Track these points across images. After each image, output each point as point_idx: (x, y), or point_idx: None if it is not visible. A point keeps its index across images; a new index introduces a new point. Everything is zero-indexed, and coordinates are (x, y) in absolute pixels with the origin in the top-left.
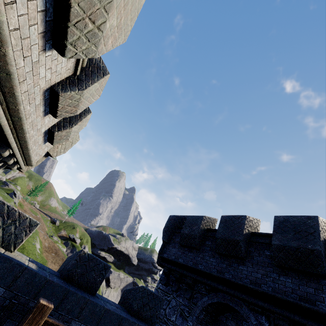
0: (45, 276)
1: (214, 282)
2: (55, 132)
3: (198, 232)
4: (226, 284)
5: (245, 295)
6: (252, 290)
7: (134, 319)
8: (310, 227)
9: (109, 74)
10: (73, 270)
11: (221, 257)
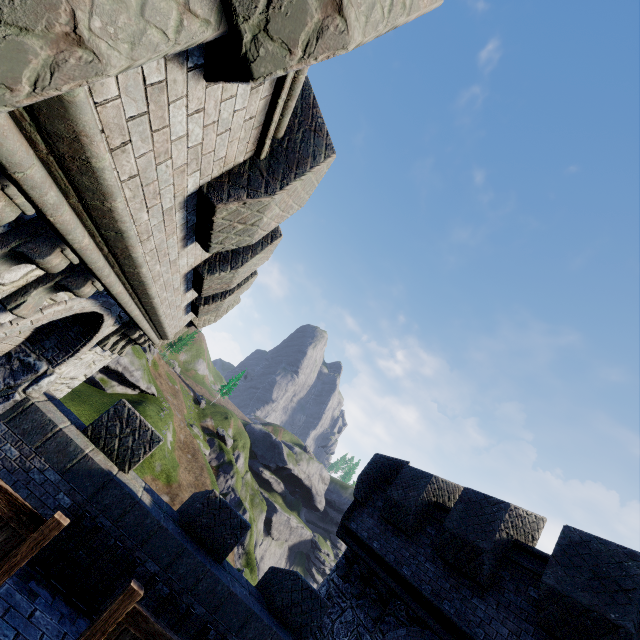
0: (159, 519)
1: (423, 609)
2: (200, 306)
3: (415, 504)
4: (441, 622)
5: None
6: None
7: (273, 620)
8: (628, 578)
9: (281, 237)
10: (197, 518)
11: (445, 568)
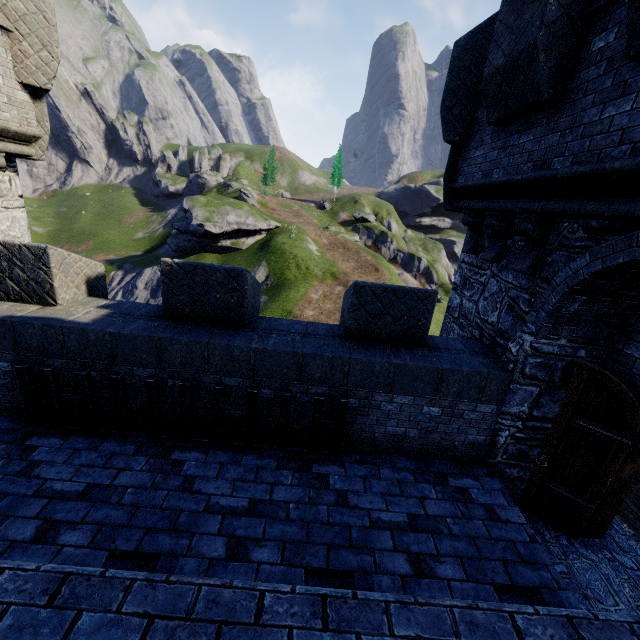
0: (102, 329)
1: (617, 198)
2: None
3: (542, 23)
4: None
5: None
6: None
7: (349, 347)
8: None
9: None
10: (172, 301)
11: None
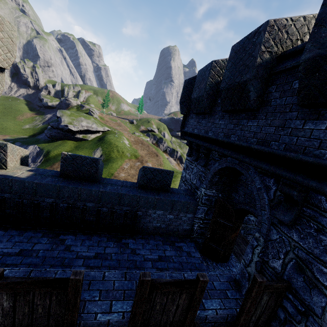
0: (32, 181)
1: (222, 148)
2: None
3: (205, 91)
4: (231, 149)
5: (249, 158)
6: (257, 152)
7: (140, 191)
8: None
9: None
10: (65, 170)
11: (230, 116)
